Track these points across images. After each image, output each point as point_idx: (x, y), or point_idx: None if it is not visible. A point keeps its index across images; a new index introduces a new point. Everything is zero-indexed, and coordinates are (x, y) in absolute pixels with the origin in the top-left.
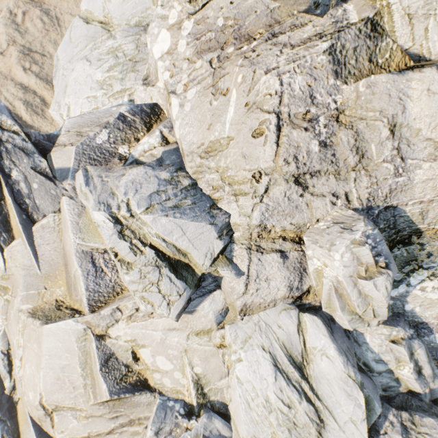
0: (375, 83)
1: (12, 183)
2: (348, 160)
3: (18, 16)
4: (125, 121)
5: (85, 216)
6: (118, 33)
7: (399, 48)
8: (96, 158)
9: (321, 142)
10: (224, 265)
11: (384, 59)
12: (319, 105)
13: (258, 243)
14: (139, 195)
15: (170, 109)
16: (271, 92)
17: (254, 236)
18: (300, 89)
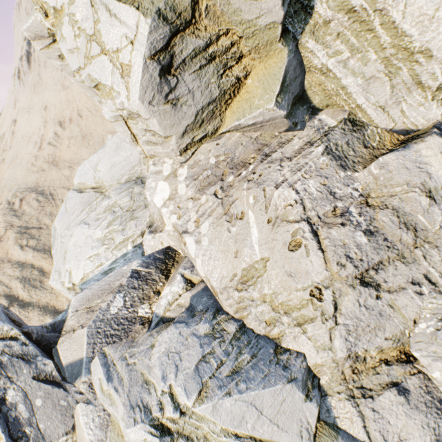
0: (386, 163)
1: (7, 410)
2: (403, 239)
3: (15, 203)
4: (139, 276)
5: (111, 430)
6: (111, 192)
7: (383, 130)
8: (113, 333)
9: (365, 230)
10: (330, 439)
11: (376, 141)
12: (342, 197)
13: (358, 383)
14: (182, 373)
15: (186, 248)
16: (290, 202)
17: (347, 373)
18: (317, 190)
